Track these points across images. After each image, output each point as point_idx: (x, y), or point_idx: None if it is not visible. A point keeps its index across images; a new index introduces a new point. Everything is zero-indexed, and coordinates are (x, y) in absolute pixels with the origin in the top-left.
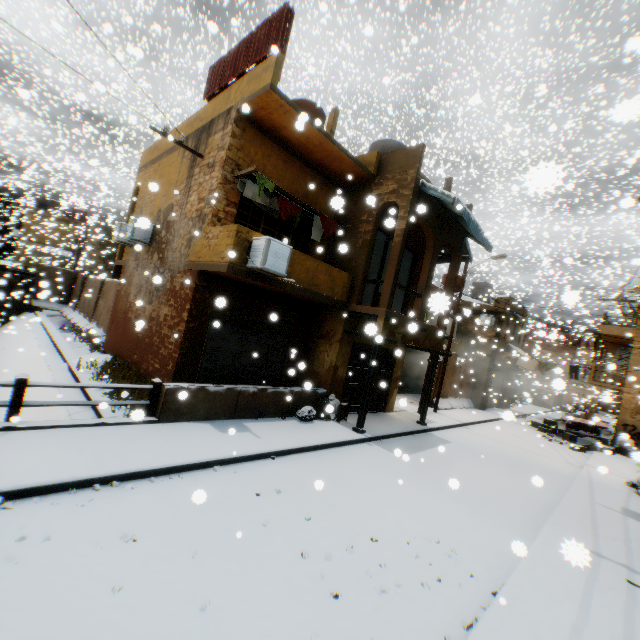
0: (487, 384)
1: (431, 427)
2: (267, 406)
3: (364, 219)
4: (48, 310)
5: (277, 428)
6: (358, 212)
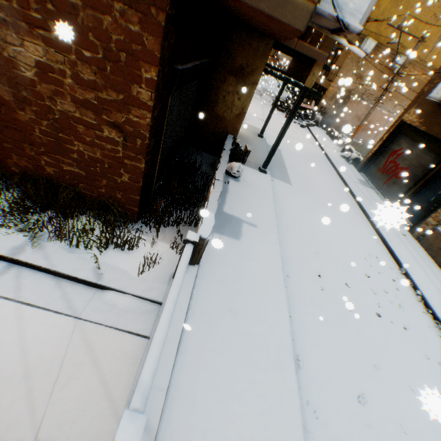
0: None
1: (265, 138)
2: None
3: None
4: None
5: (241, 202)
6: None
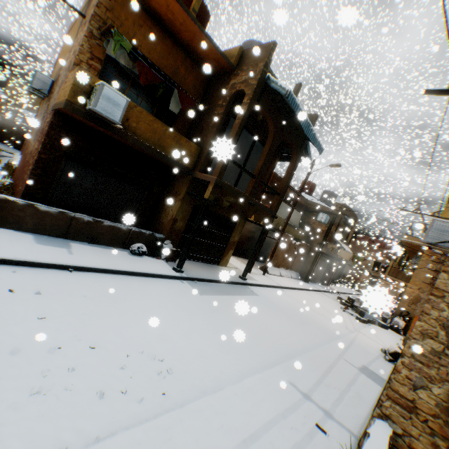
0: (313, 264)
1: (249, 282)
2: (102, 236)
3: (220, 104)
4: (9, 153)
5: (100, 253)
6: (217, 98)
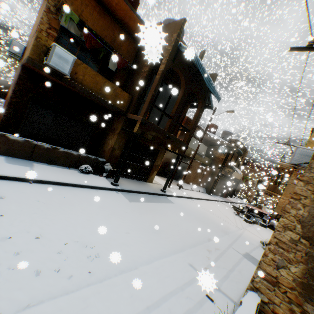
0: (215, 182)
1: (167, 194)
2: (59, 159)
3: (146, 64)
4: None
5: (56, 171)
6: (144, 60)
